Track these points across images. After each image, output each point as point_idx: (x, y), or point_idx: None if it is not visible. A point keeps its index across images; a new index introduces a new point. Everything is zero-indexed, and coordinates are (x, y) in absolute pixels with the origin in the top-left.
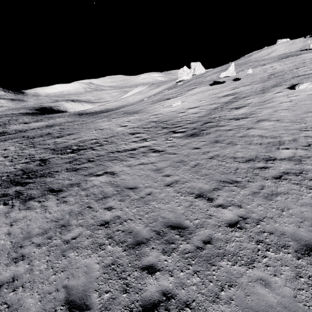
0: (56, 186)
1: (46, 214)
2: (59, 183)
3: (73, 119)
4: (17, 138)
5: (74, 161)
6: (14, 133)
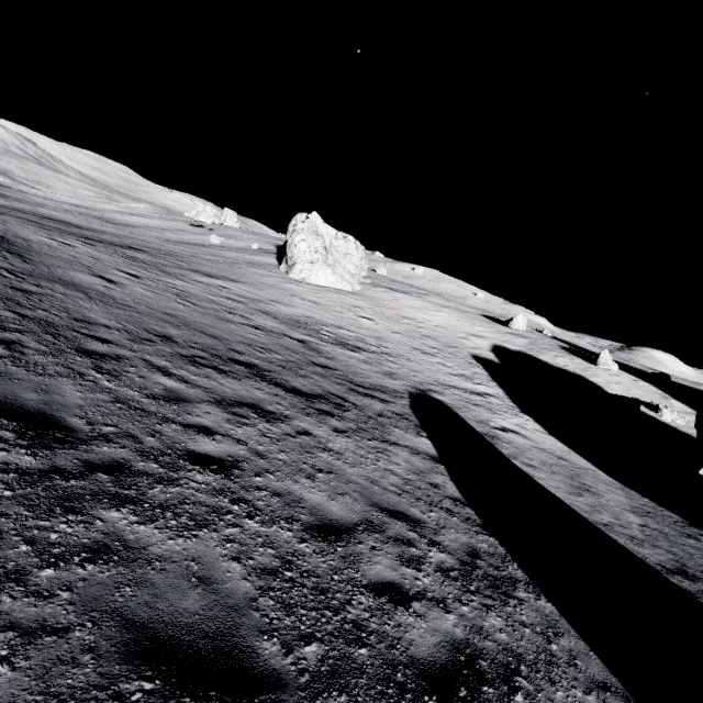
0: None
1: None
2: None
3: None
4: None
5: None
6: None
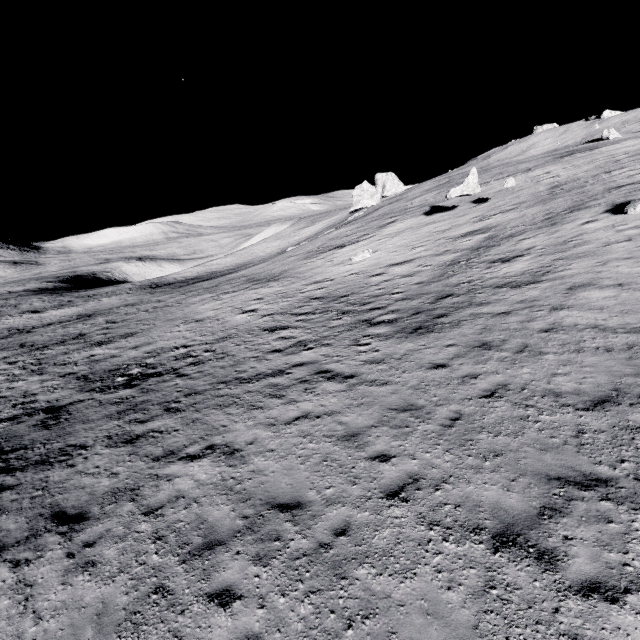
0: (72, 499)
1: (23, 621)
2: (82, 486)
3: (139, 298)
4: (7, 350)
5: (131, 410)
6: (6, 337)
